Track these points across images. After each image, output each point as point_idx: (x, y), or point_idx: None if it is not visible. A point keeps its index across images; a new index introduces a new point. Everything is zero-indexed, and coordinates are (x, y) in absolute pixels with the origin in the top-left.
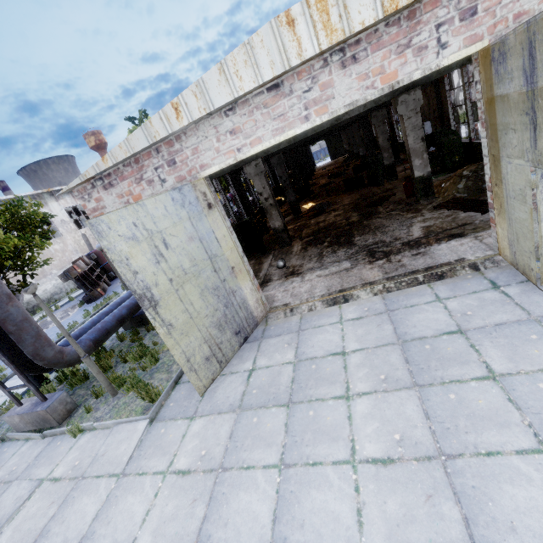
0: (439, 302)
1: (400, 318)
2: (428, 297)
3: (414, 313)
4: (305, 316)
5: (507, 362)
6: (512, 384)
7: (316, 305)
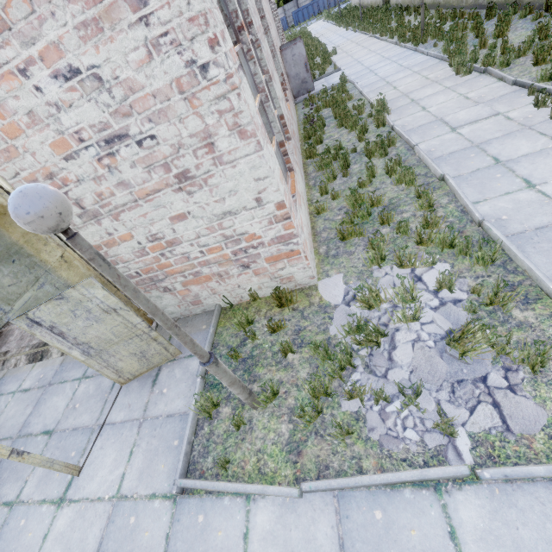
0: (79, 382)
1: (44, 399)
2: (81, 371)
3: (56, 394)
4: (6, 375)
5: (35, 486)
6: (13, 516)
7: (21, 359)
